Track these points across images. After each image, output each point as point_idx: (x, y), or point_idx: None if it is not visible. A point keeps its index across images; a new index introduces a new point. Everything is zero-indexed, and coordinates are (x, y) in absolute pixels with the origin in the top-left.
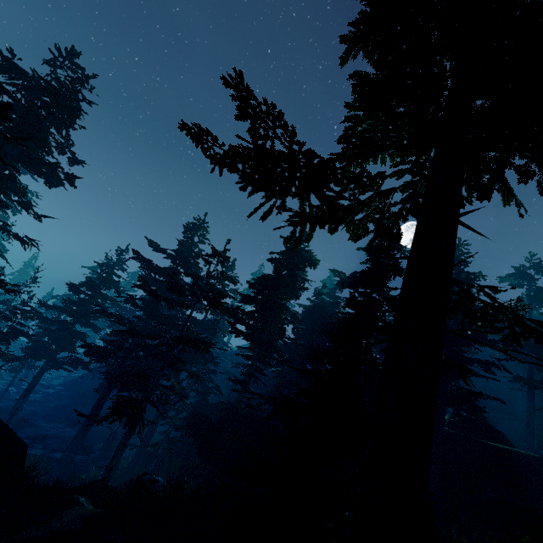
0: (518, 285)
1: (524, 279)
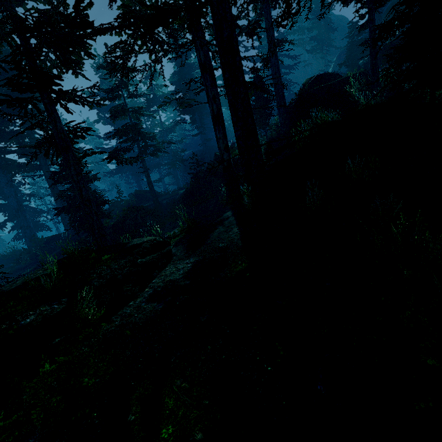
0: None
1: None
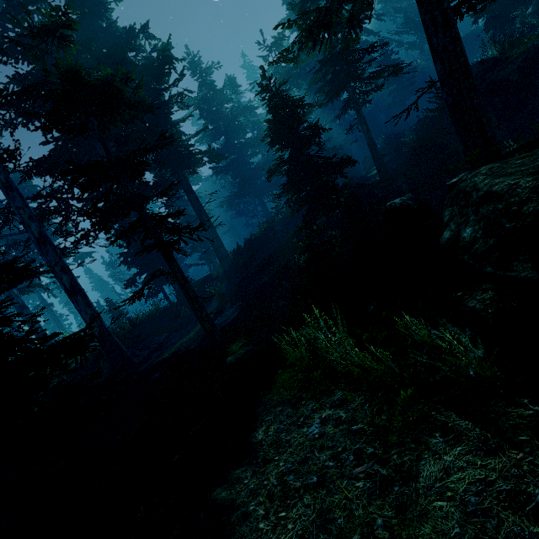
0: None
1: None
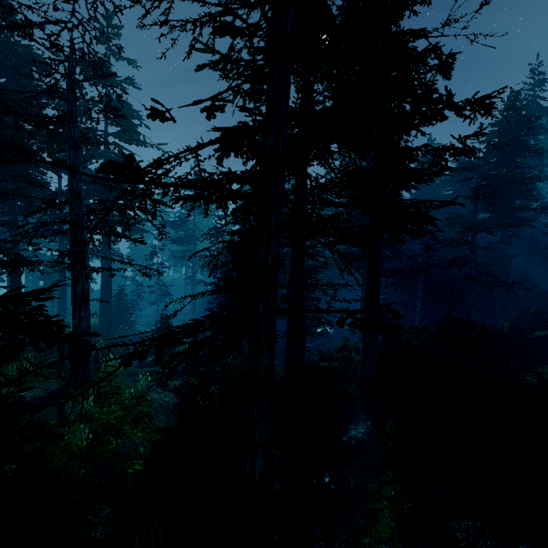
0: None
1: None
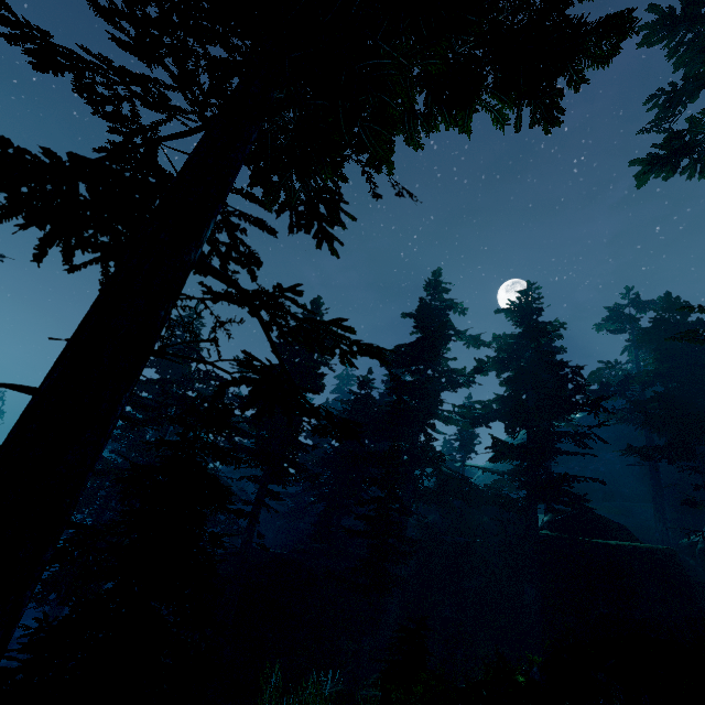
0: (619, 330)
1: (625, 322)
